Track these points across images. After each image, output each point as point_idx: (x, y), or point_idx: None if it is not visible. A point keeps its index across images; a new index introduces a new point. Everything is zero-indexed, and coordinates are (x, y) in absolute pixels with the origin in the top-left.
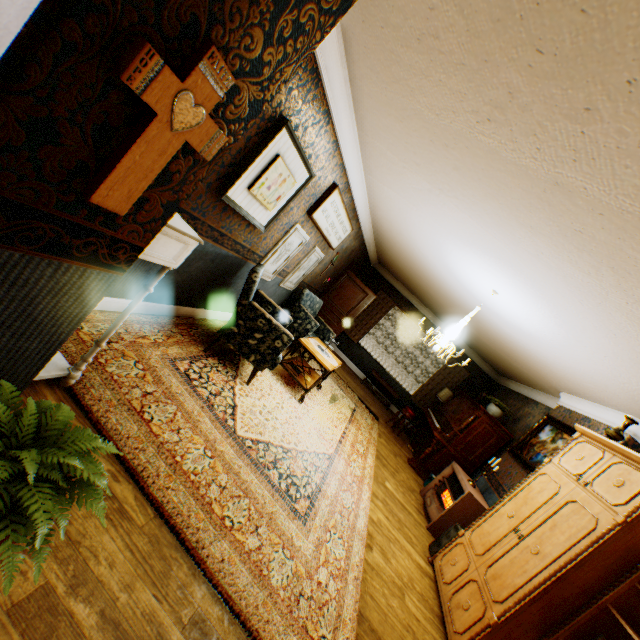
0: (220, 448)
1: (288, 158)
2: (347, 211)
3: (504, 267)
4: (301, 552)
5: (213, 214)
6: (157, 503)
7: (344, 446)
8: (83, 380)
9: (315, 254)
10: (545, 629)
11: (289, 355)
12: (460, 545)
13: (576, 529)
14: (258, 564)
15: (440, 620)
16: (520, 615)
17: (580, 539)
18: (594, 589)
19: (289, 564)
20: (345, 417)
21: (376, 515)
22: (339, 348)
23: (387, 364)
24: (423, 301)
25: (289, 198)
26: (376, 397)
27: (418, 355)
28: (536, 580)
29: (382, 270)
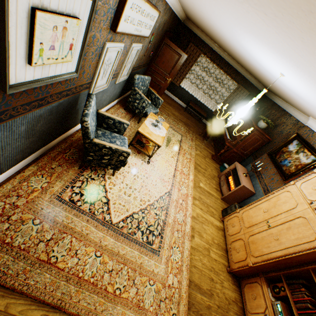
0: (105, 243)
1: (50, 1)
2: (149, 2)
3: (300, 72)
4: (158, 274)
5: (16, 98)
6: (75, 315)
7: (176, 177)
8: (0, 267)
9: (134, 49)
10: (274, 268)
11: (137, 123)
12: (236, 218)
13: (302, 236)
14: (137, 302)
15: (225, 251)
16: (263, 265)
17: (303, 243)
18: (304, 261)
19: (153, 287)
20: (176, 152)
21: (195, 212)
22: (168, 91)
23: (198, 96)
24: (221, 48)
25: (83, 35)
26: (193, 117)
27: (217, 86)
28: (274, 254)
29: (190, 25)
